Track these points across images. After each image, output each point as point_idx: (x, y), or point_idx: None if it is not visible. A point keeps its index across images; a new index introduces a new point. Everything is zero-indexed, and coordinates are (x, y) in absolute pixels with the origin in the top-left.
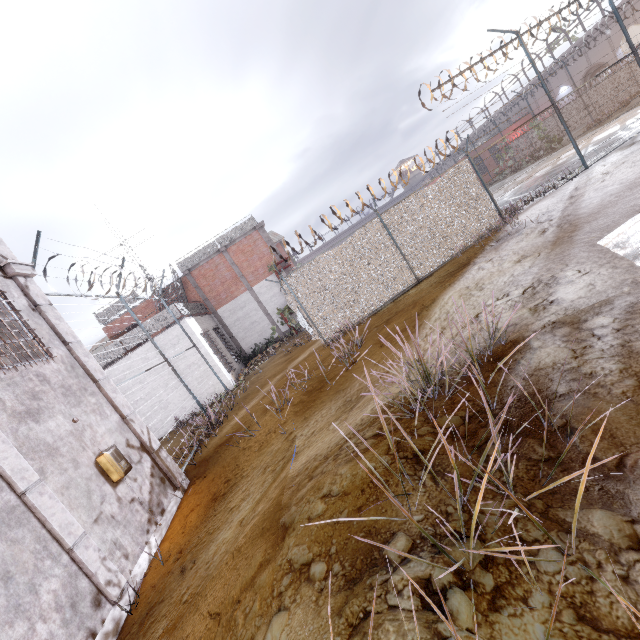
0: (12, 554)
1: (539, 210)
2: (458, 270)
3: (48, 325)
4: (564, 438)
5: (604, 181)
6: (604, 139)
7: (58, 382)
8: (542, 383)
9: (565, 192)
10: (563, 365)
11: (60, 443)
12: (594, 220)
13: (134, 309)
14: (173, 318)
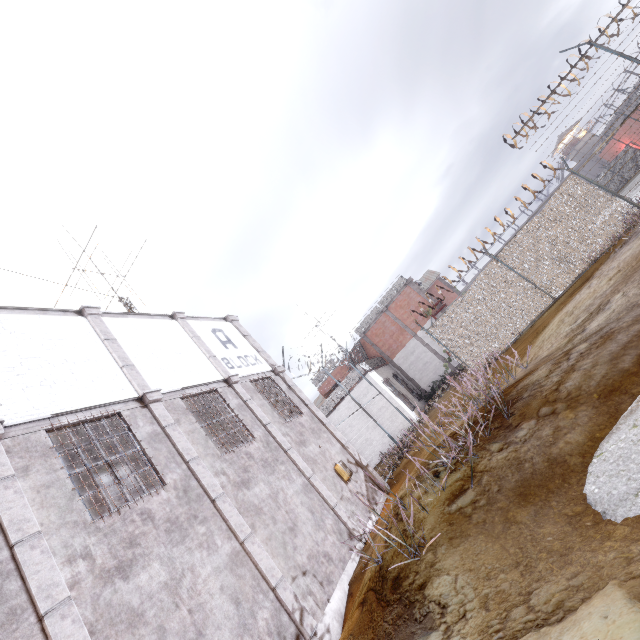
0: (311, 503)
1: None
2: (578, 288)
3: (297, 396)
4: (508, 418)
5: None
6: None
7: (308, 426)
8: (521, 393)
9: None
10: (537, 381)
11: (316, 458)
12: None
13: (334, 372)
14: (360, 375)
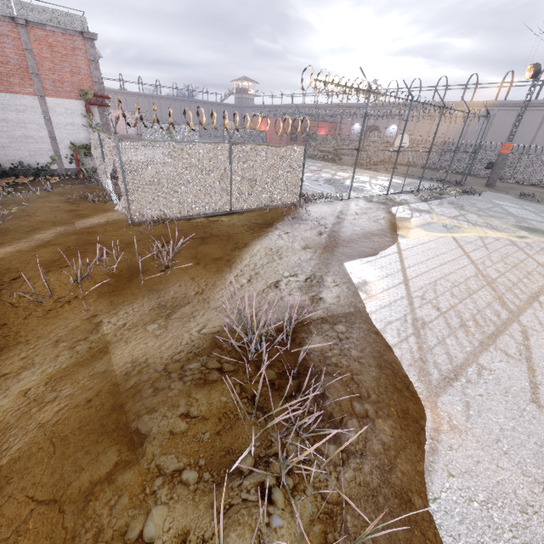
0: None
1: (321, 212)
2: (265, 226)
3: None
4: (323, 401)
5: (355, 220)
6: (360, 182)
7: None
8: (316, 362)
9: (336, 209)
10: (325, 353)
11: None
12: (346, 246)
13: None
14: None
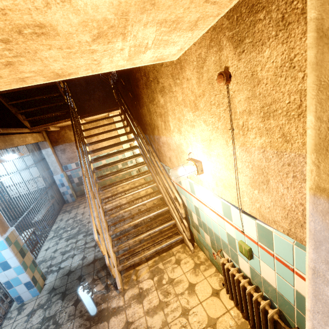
0: None
1: None
2: None
3: None
4: None
5: None
6: None
7: None
8: None
9: None
10: None
11: None
12: None
13: None
14: None
